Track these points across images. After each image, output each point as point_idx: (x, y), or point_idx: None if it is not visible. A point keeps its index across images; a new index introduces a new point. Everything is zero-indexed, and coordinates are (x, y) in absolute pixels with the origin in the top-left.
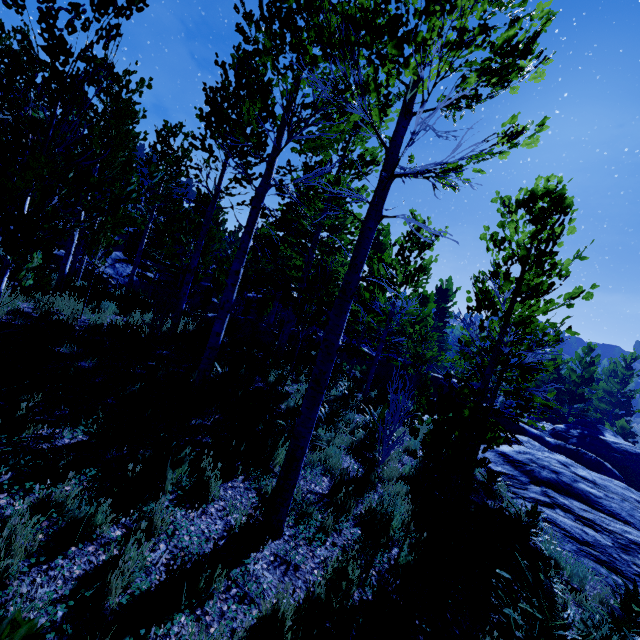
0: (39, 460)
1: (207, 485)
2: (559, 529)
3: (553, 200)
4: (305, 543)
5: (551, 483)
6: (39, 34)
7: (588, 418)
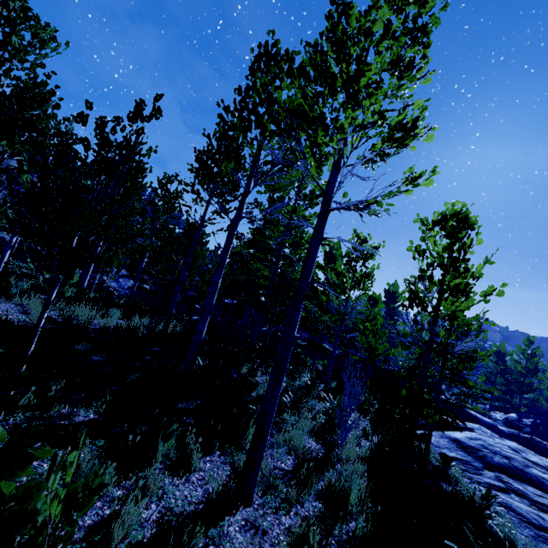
0: (62, 432)
1: (190, 457)
2: (515, 514)
3: (460, 219)
4: (272, 512)
5: (504, 468)
6: (94, 136)
7: (541, 408)
